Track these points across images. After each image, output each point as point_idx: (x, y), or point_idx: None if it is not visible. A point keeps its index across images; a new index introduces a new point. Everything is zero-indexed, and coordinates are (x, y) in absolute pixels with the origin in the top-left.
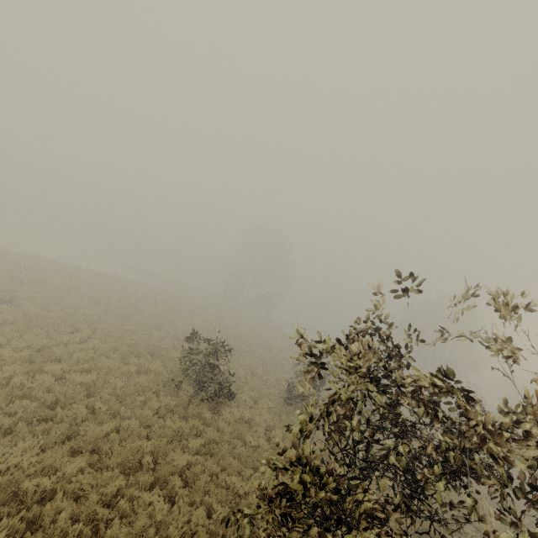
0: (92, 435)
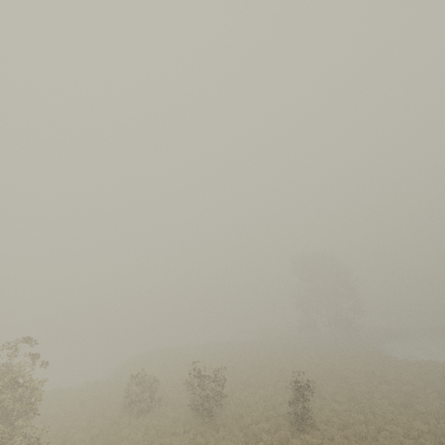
0: (62, 424)
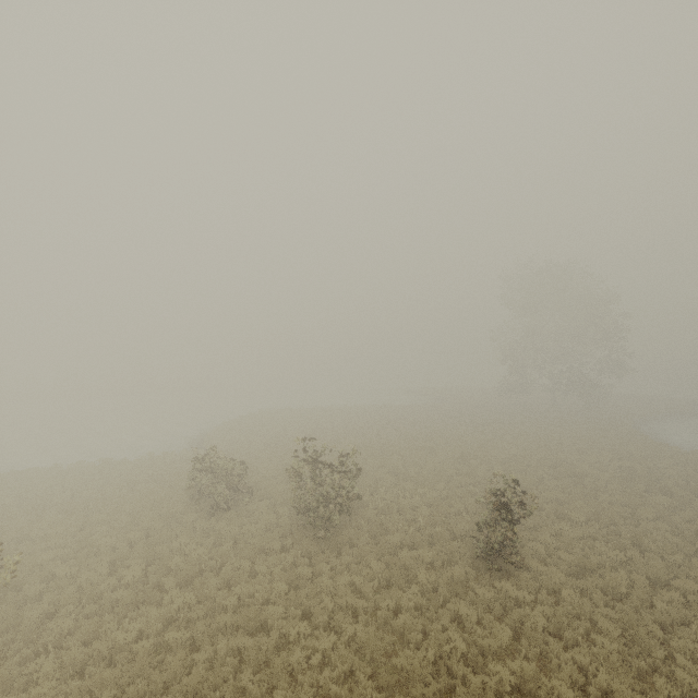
0: (88, 518)
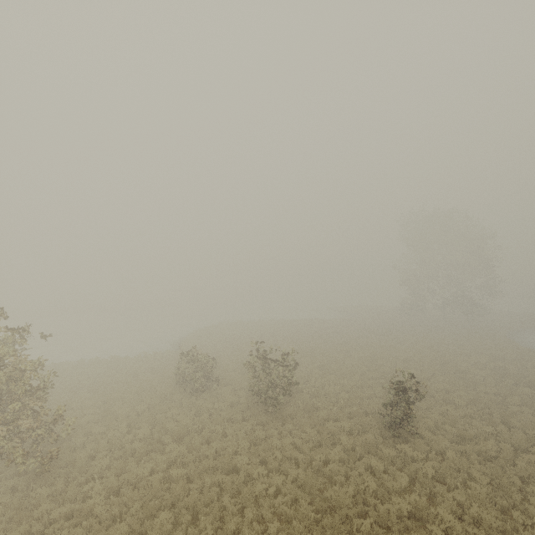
0: (108, 396)
